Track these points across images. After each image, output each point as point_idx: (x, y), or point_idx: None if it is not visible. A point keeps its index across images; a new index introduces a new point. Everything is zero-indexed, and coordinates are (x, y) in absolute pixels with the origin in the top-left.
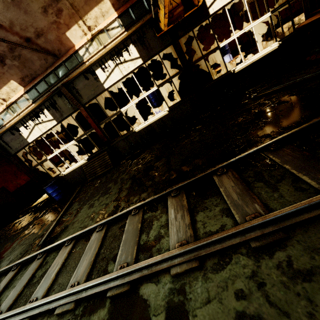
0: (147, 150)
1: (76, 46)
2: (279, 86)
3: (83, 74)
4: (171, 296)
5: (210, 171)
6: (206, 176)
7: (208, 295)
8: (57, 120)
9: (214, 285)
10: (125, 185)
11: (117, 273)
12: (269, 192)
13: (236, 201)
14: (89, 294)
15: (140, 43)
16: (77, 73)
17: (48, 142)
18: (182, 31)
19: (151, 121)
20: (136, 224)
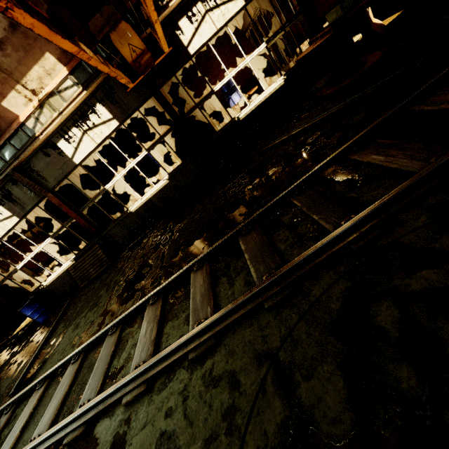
0: (150, 234)
1: (21, 118)
2: (282, 137)
3: (41, 150)
4: (118, 429)
5: (187, 267)
6: (184, 273)
7: (147, 419)
8: (19, 216)
9: (154, 408)
10: (116, 291)
11: (74, 415)
12: (226, 289)
13: (197, 304)
14: (46, 446)
15: (109, 101)
16: (32, 151)
17: (13, 247)
18: (161, 79)
19: (148, 195)
20: (110, 347)
